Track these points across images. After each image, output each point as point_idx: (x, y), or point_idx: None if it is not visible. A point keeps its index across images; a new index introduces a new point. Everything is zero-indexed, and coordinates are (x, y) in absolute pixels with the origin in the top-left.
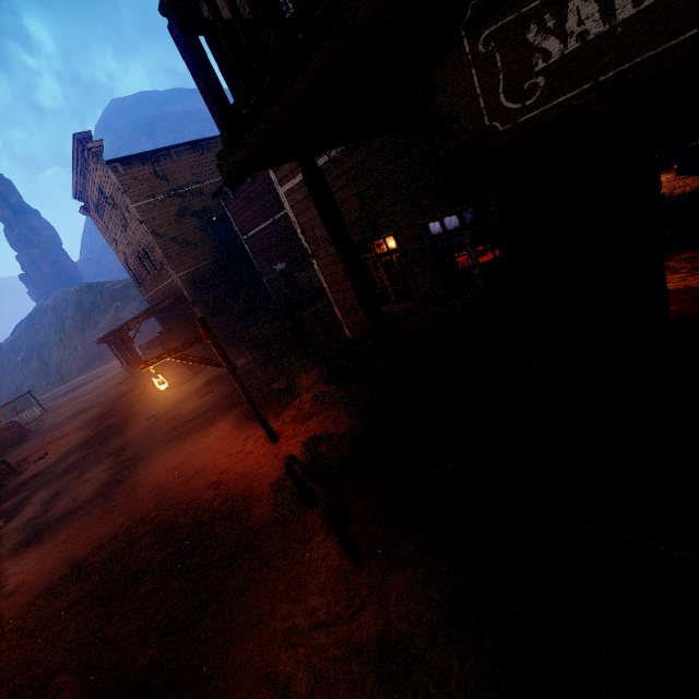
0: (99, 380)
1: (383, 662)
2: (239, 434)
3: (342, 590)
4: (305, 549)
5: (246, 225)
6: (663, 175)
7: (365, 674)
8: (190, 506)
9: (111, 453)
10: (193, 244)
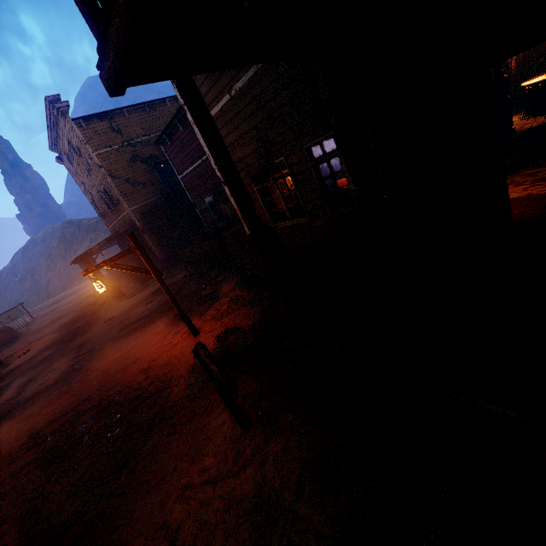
0: (76, 295)
1: (256, 512)
2: (170, 330)
3: (231, 452)
4: (206, 419)
5: (181, 166)
6: (516, 116)
7: (240, 523)
8: (125, 387)
9: (74, 348)
10: (143, 184)
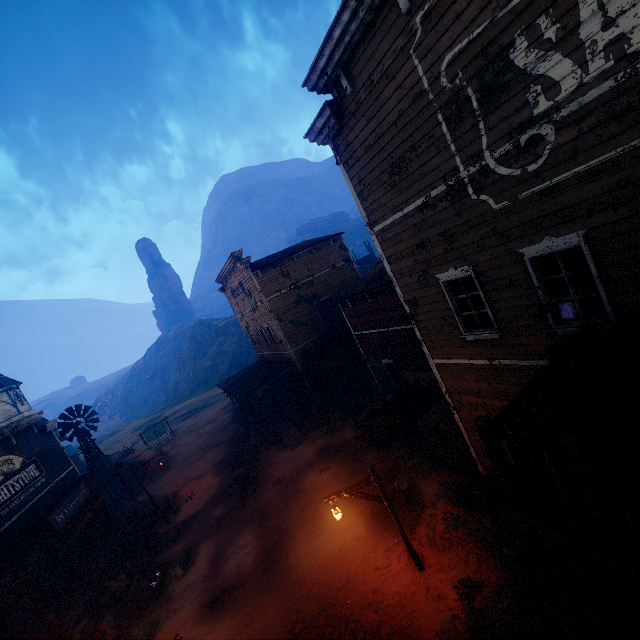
0: (211, 410)
1: None
2: (377, 541)
3: None
4: None
5: (359, 326)
6: None
7: None
8: (356, 625)
9: (254, 517)
10: (305, 324)
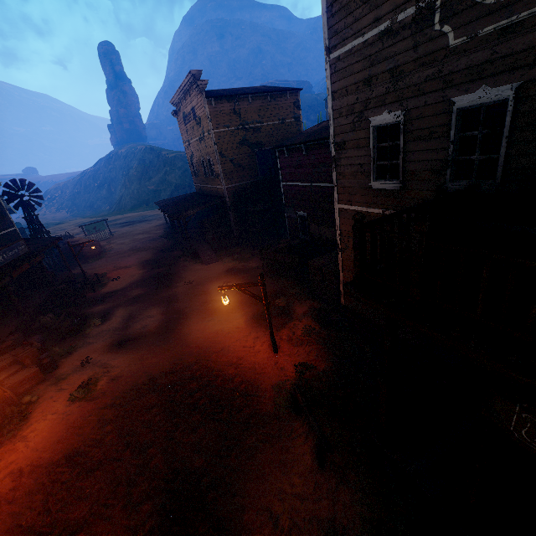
0: (147, 225)
1: (331, 534)
2: (251, 331)
3: (312, 481)
4: (291, 444)
5: (288, 176)
6: None
7: (320, 535)
8: (219, 373)
9: (164, 301)
10: (243, 166)
